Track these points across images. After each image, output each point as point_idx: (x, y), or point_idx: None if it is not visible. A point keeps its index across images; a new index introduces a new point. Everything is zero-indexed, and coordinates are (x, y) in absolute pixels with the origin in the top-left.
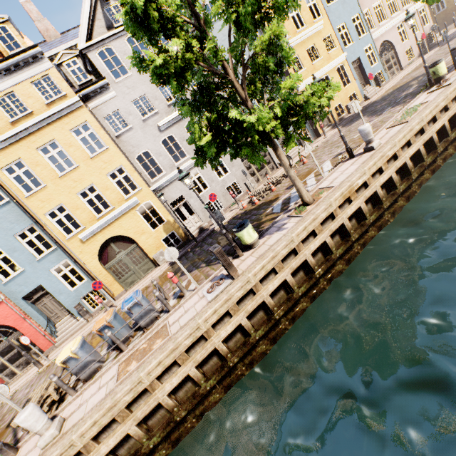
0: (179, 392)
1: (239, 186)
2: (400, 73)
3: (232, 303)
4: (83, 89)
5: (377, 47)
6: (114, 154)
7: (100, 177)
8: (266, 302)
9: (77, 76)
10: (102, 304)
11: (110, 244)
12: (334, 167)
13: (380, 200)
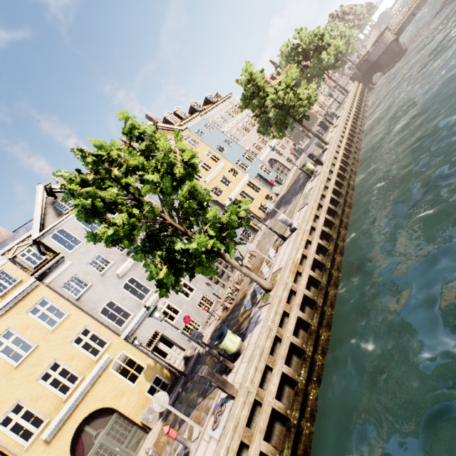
0: None
1: (208, 298)
2: (290, 172)
3: (242, 428)
4: (38, 269)
5: (266, 164)
6: (76, 317)
7: (64, 348)
8: (276, 408)
9: (32, 261)
10: None
11: (84, 429)
12: (277, 252)
13: (321, 263)
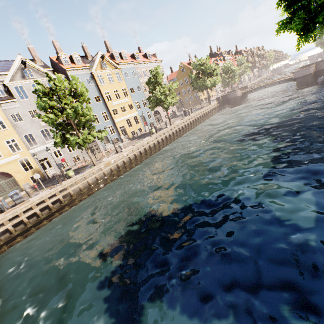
0: (30, 220)
1: (80, 157)
2: (161, 123)
3: (58, 191)
4: (1, 101)
5: (153, 112)
6: (11, 132)
7: (0, 142)
8: (71, 193)
9: None
10: None
11: None
12: (112, 155)
13: (119, 167)
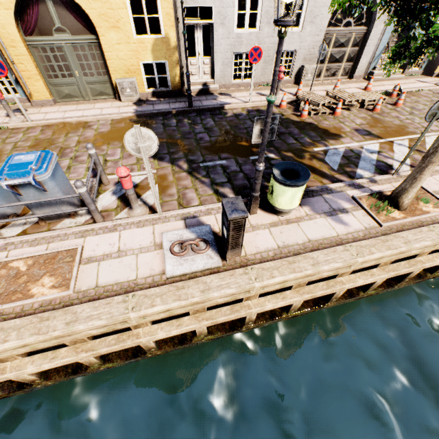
0: None
1: (292, 63)
2: None
3: (201, 307)
4: None
5: None
6: None
7: None
8: (247, 317)
9: None
10: (2, 103)
11: (45, 1)
12: None
13: None
